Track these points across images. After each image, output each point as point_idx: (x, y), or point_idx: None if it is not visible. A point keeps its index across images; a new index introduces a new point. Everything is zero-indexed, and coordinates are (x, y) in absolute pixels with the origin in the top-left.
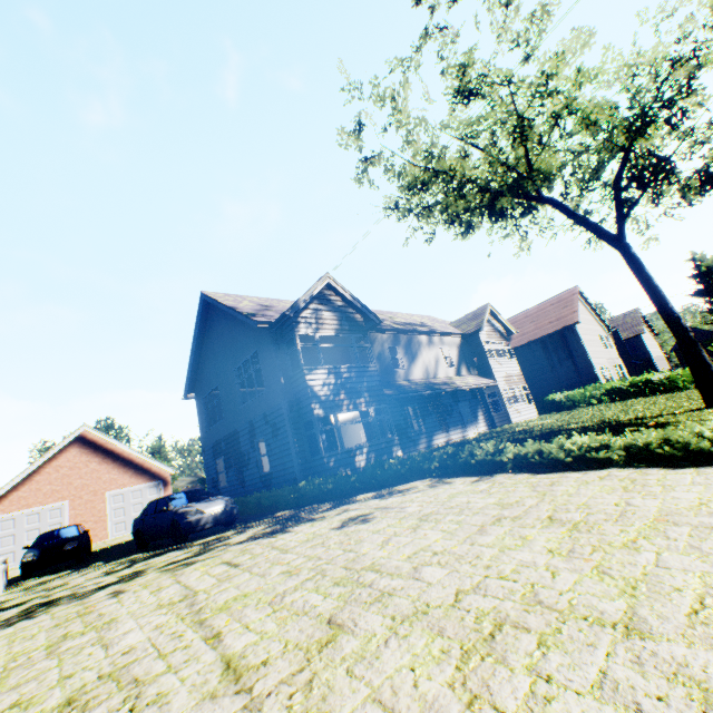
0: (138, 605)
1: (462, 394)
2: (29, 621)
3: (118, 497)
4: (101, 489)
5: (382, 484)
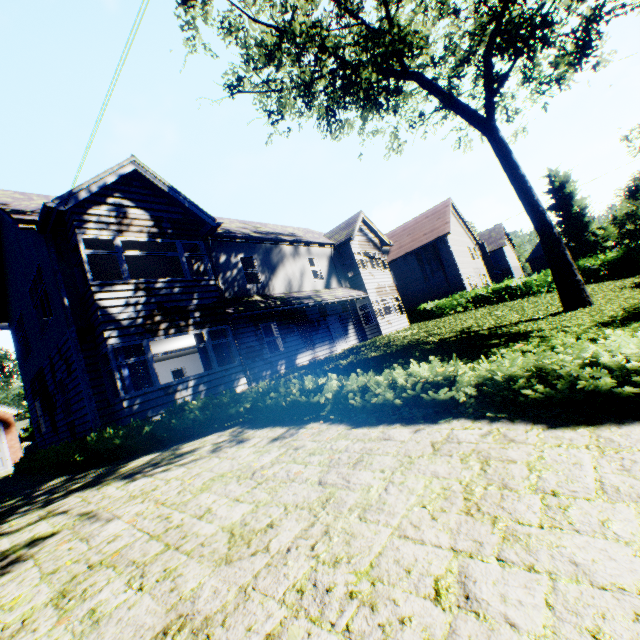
0: None
1: (332, 308)
2: None
3: None
4: None
5: (183, 435)
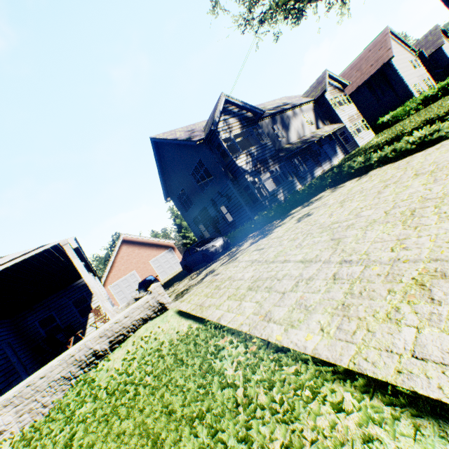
0: (234, 271)
1: (323, 140)
2: (189, 293)
3: (155, 262)
4: (146, 261)
5: (301, 202)
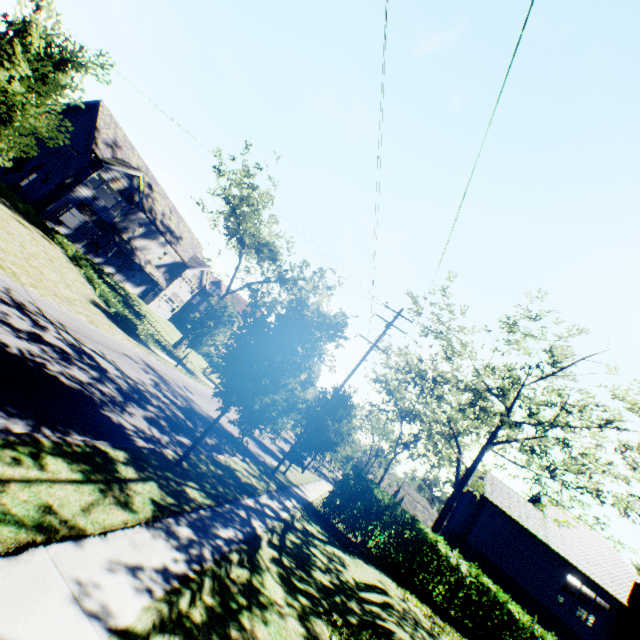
0: None
1: (148, 274)
2: None
3: None
4: None
5: (51, 237)
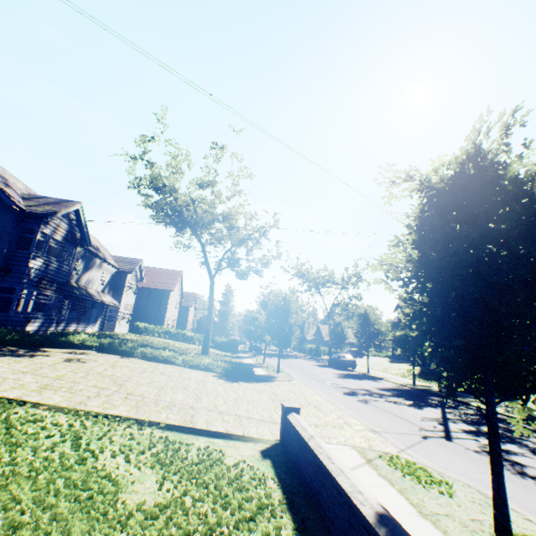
0: None
1: (99, 304)
2: None
3: None
4: None
5: (57, 346)
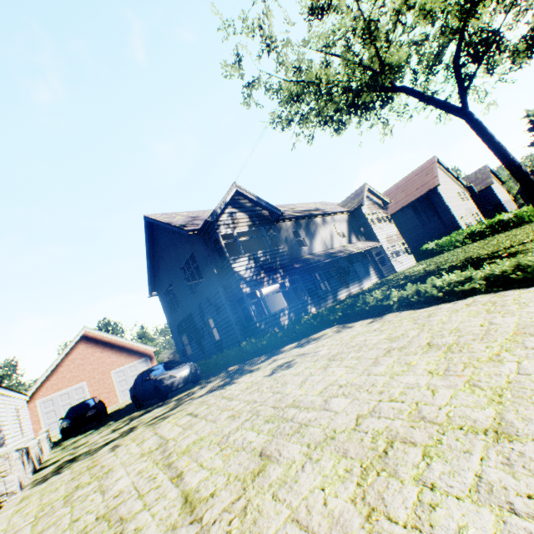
0: (128, 456)
1: (355, 257)
2: (57, 476)
3: (120, 373)
4: (107, 370)
5: (302, 335)
